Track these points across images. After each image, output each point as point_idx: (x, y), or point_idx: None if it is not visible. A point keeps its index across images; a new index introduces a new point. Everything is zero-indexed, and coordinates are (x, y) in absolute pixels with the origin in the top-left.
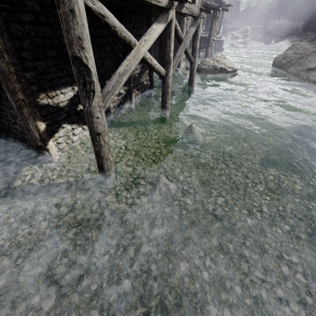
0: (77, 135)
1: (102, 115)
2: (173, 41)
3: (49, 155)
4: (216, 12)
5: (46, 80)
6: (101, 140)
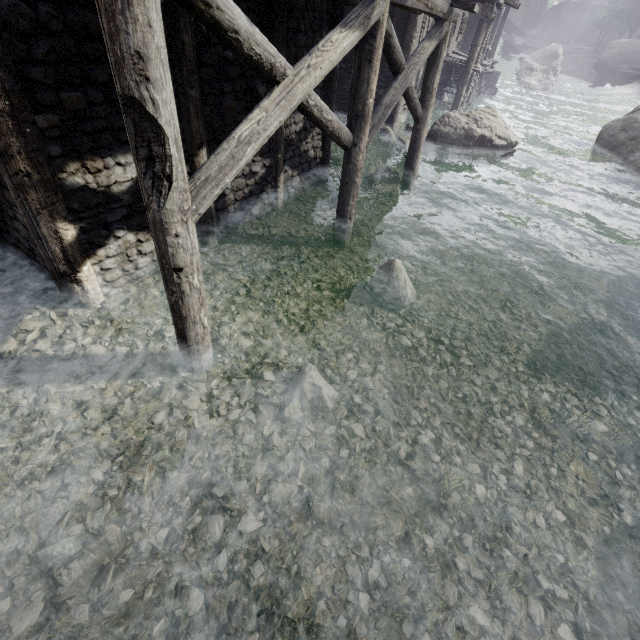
0: (148, 255)
1: (189, 231)
2: (376, 70)
3: (83, 293)
4: (491, 7)
5: (84, 133)
6: (184, 284)
